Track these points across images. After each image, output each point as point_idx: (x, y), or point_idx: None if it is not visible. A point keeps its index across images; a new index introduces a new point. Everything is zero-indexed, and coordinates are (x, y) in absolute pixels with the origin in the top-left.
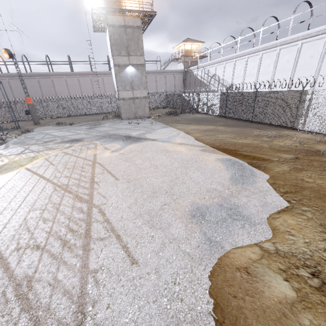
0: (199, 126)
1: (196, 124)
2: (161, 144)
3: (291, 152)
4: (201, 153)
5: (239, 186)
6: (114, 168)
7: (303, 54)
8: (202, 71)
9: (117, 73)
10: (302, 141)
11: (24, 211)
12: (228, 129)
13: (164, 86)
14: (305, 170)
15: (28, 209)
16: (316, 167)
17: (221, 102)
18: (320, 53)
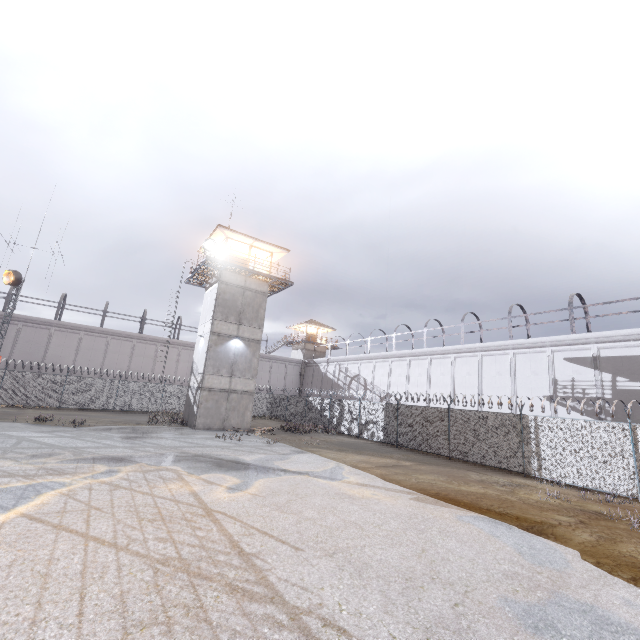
0: (365, 456)
1: (355, 452)
2: (325, 483)
3: (562, 511)
4: (419, 503)
5: (550, 568)
6: (270, 525)
7: (487, 369)
8: (336, 366)
9: (213, 344)
10: (559, 495)
11: (109, 629)
12: (423, 467)
13: (267, 380)
14: (620, 541)
15: (116, 623)
16: (629, 537)
17: (387, 418)
18: (508, 371)
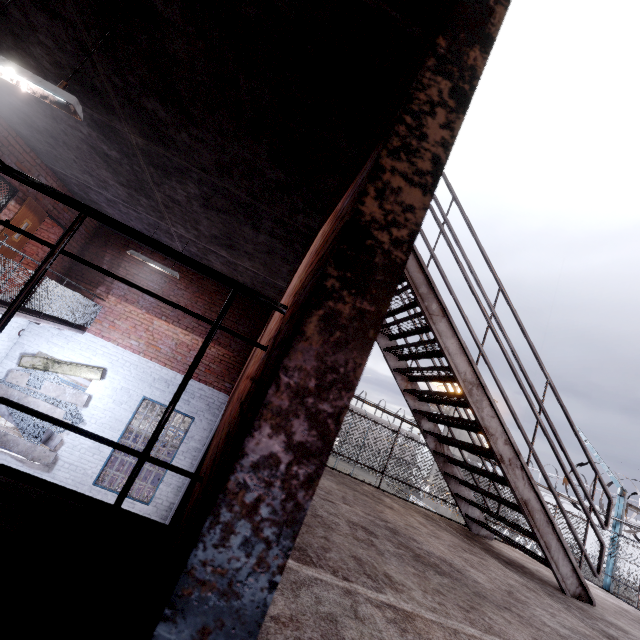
0: None
1: None
2: None
3: None
4: None
5: None
6: None
7: None
8: None
9: None
10: None
11: None
12: None
13: None
14: None
15: None
16: None
17: None
18: None
